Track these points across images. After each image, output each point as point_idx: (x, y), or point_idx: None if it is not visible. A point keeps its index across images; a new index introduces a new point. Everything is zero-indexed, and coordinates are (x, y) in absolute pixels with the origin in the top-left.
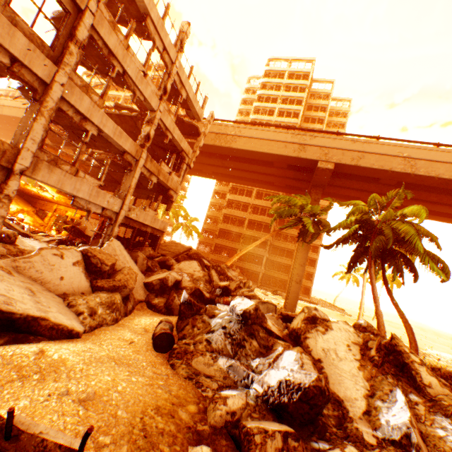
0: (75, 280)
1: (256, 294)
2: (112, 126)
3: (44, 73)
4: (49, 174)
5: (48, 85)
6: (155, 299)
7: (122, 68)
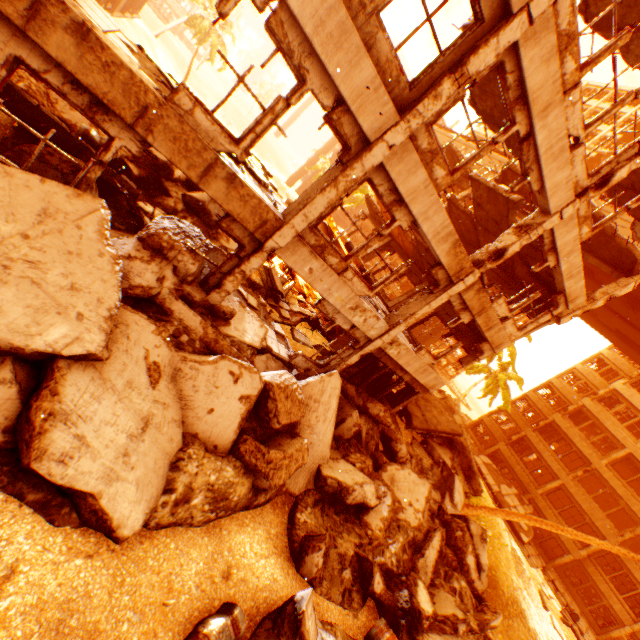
0: (223, 422)
1: None
2: (440, 221)
3: (373, 124)
4: (304, 262)
5: (369, 144)
6: (307, 509)
7: (528, 127)
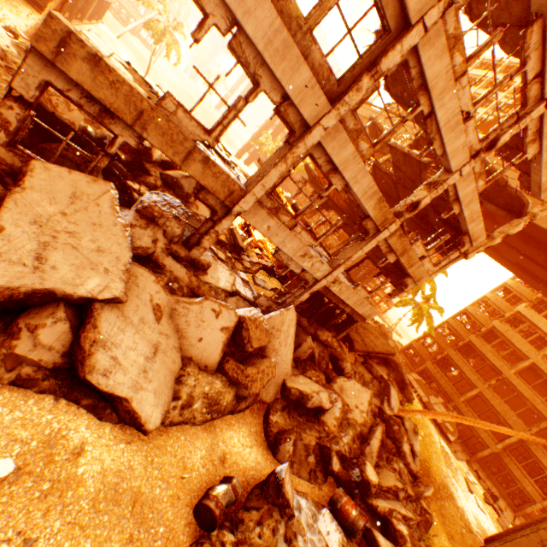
0: (210, 348)
1: (407, 538)
2: (367, 183)
3: (312, 113)
4: (263, 222)
5: (309, 128)
6: (277, 412)
7: (430, 107)
